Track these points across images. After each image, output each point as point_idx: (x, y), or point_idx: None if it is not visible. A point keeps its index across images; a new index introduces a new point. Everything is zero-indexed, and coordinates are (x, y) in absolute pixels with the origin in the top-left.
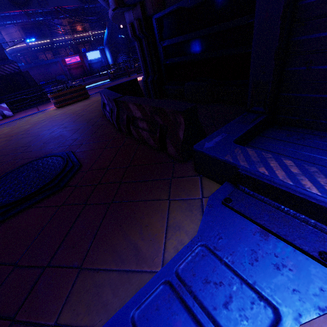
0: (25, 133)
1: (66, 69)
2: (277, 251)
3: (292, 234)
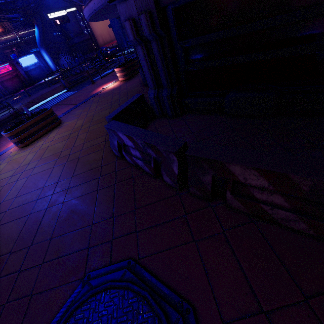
0: None
1: None
2: None
3: None
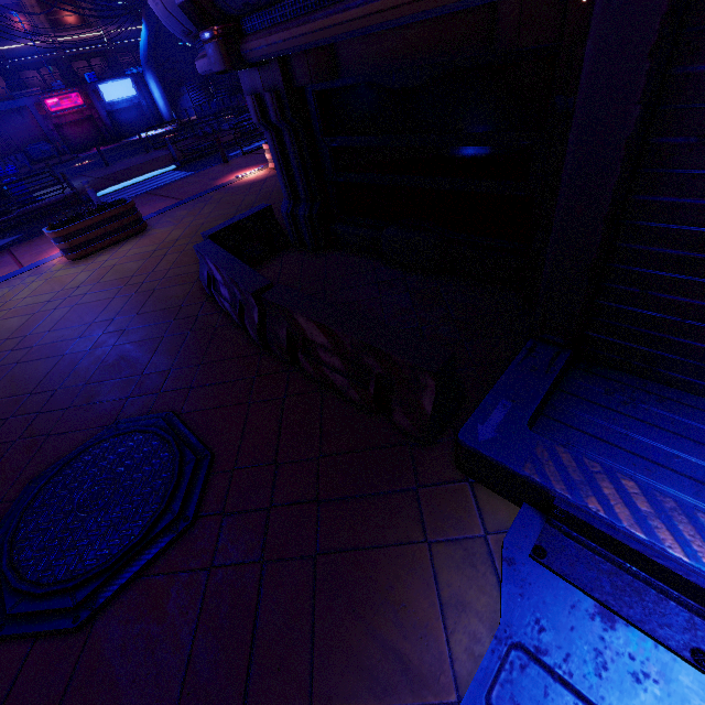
0: (20, 347)
1: (51, 127)
2: (631, 649)
3: (650, 618)
